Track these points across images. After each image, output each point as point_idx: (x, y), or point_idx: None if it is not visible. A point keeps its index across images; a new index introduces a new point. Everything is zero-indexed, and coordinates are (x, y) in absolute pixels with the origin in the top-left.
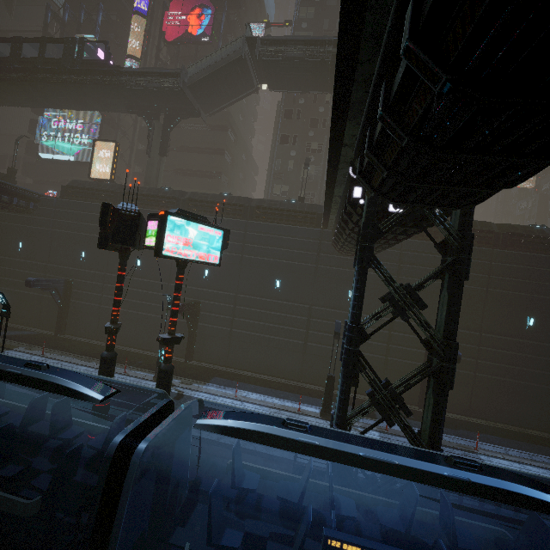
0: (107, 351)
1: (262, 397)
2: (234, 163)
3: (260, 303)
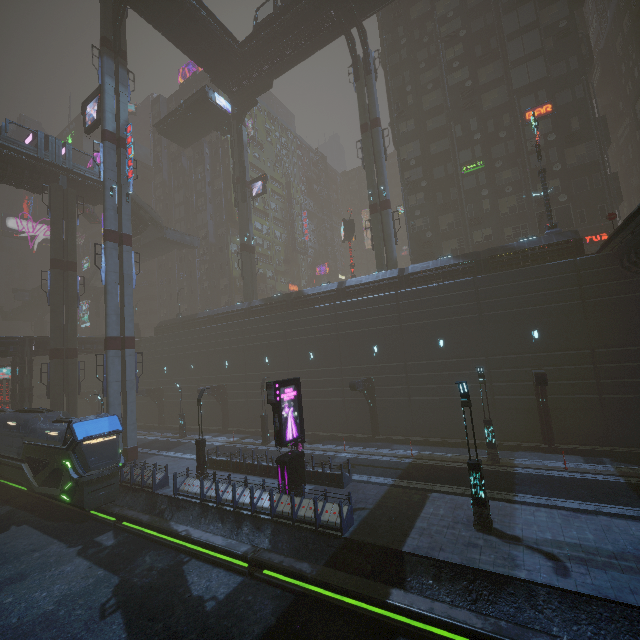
0: None
1: None
2: None
3: None
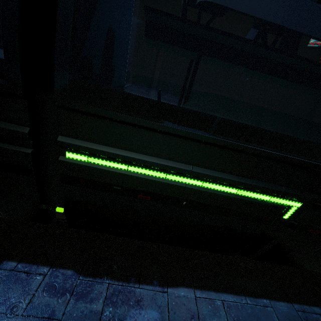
0: None
1: None
2: None
3: None
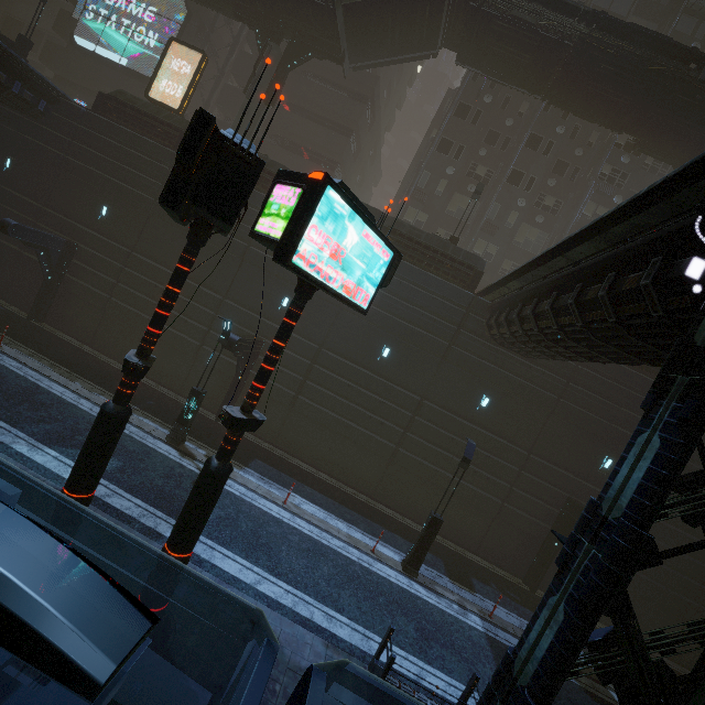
0: (116, 404)
1: (322, 513)
2: (357, 156)
3: (351, 372)
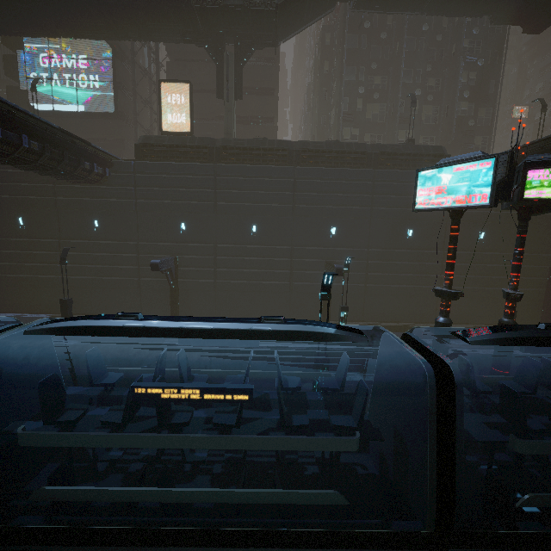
0: (447, 318)
1: None
2: None
3: (395, 255)
